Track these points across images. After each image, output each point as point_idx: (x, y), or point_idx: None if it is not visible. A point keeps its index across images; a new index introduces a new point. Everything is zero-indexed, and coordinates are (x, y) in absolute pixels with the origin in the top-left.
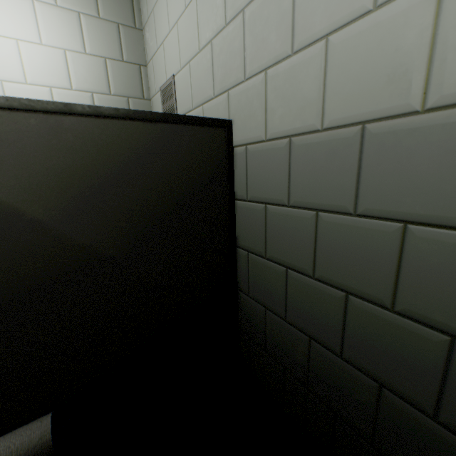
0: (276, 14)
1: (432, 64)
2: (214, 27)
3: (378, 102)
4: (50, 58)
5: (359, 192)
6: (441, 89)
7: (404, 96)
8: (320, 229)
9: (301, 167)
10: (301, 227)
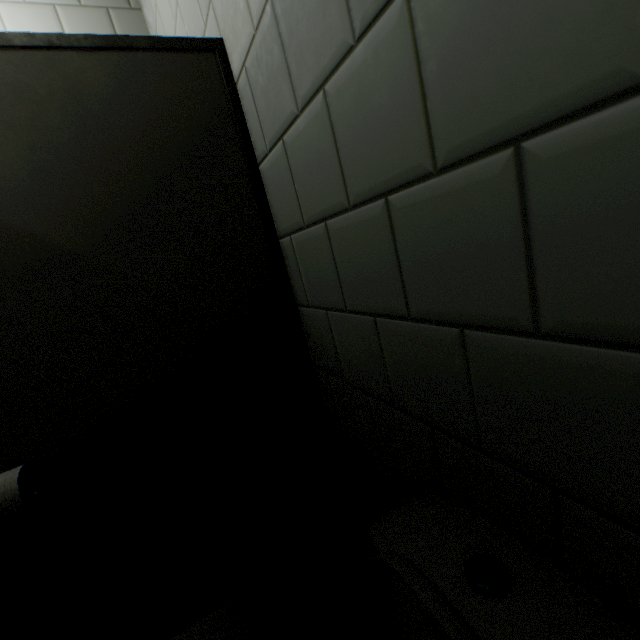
0: None
1: None
2: None
3: None
4: None
5: None
6: None
7: None
8: (334, 114)
9: (291, 31)
10: (318, 135)
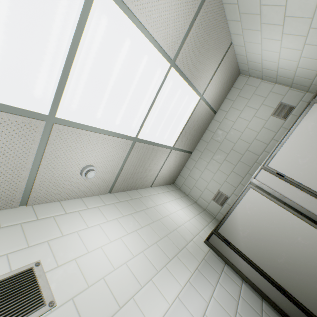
0: (249, 155)
1: None
2: (231, 168)
3: None
4: (187, 210)
5: None
6: None
7: None
8: None
9: None
10: None
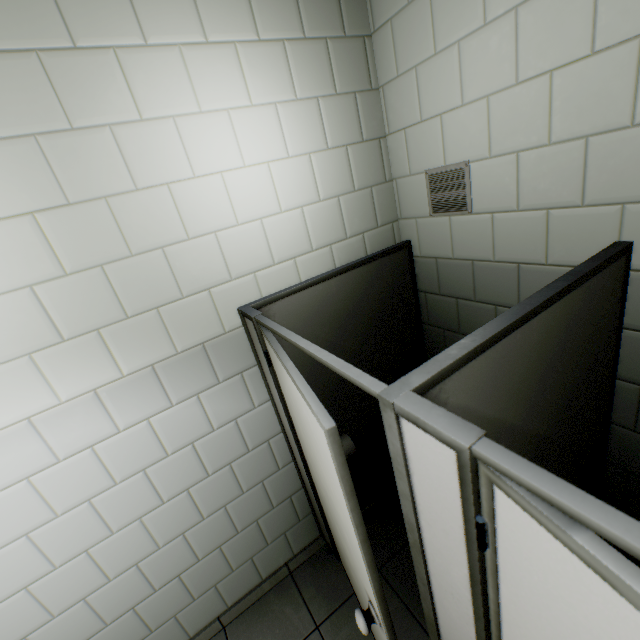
0: None
1: None
2: (596, 122)
3: None
4: (297, 170)
5: None
6: None
7: None
8: None
9: None
10: None
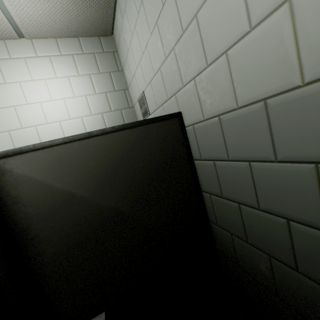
0: (193, 46)
1: (300, 54)
2: (159, 61)
3: (270, 85)
4: (80, 102)
5: (275, 145)
6: (312, 68)
7: (287, 78)
8: (255, 174)
9: (231, 133)
10: (241, 174)
